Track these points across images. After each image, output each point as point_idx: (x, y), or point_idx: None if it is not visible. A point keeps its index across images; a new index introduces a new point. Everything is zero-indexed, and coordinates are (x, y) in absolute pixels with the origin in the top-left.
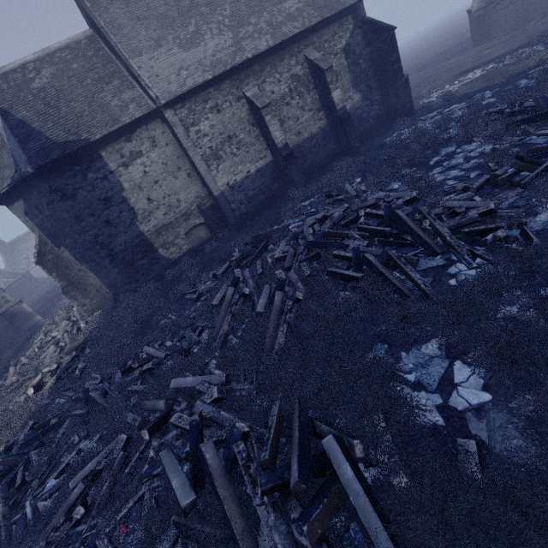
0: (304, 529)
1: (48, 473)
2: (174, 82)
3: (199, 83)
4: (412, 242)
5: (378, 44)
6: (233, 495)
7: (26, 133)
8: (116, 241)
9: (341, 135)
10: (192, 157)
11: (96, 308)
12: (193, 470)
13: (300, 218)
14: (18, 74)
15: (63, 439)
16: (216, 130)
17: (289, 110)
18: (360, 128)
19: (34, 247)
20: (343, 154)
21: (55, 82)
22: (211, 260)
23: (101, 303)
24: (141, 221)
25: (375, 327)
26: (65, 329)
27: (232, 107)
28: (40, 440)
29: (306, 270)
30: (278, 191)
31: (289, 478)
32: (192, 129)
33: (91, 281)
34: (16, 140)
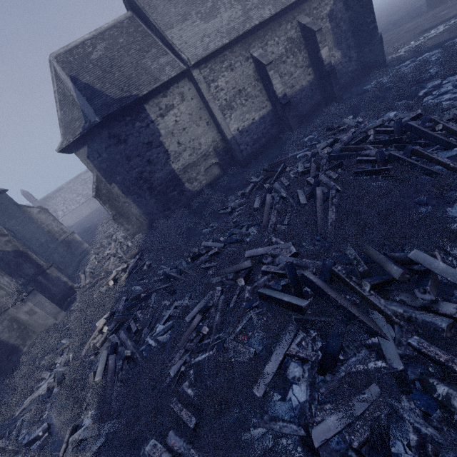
0: (428, 288)
1: (154, 323)
2: (199, 47)
3: (219, 46)
4: (426, 144)
5: (356, 8)
6: (341, 296)
7: (91, 92)
8: (154, 176)
9: (326, 87)
10: (212, 107)
11: (136, 232)
12: (296, 292)
13: (305, 149)
14: (80, 50)
15: (157, 304)
16: (229, 85)
17: (285, 67)
18: (340, 81)
19: (93, 183)
20: (327, 103)
21: (108, 54)
22: (229, 189)
23: (139, 229)
24: (173, 160)
25: (412, 199)
26: (116, 247)
27: (242, 66)
28: (140, 305)
29: (333, 174)
30: (276, 135)
31: (388, 278)
32: (212, 85)
33: (132, 211)
34: (84, 99)
